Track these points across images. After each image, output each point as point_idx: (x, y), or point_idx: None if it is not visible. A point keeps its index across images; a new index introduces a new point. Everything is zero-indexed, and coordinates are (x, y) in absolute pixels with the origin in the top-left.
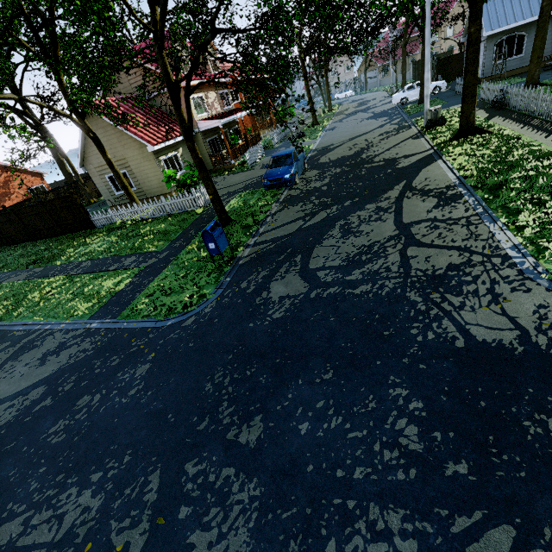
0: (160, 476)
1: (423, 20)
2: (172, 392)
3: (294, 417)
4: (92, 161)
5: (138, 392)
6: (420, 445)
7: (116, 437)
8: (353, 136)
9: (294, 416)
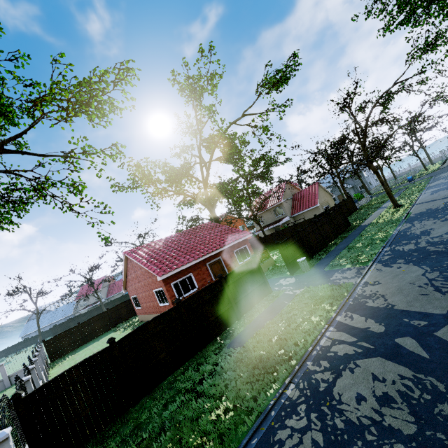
0: None
1: None
2: None
3: None
4: (319, 202)
5: None
6: None
7: None
8: None
9: None
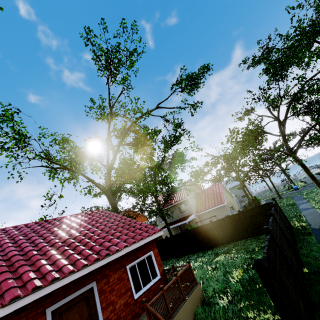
0: None
1: None
2: None
3: None
4: (225, 200)
5: None
6: None
7: None
8: None
9: None
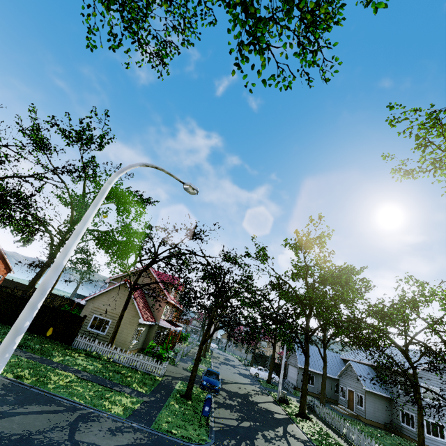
0: None
1: (275, 342)
2: None
3: None
4: (96, 302)
5: None
6: None
7: None
8: (235, 381)
9: None
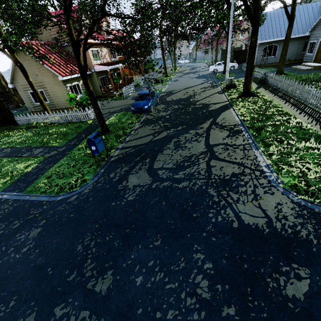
0: (35, 318)
1: (228, 28)
2: (54, 251)
3: (133, 272)
4: (19, 81)
5: (29, 250)
6: (209, 294)
7: (6, 286)
8: (186, 87)
9: (133, 271)
